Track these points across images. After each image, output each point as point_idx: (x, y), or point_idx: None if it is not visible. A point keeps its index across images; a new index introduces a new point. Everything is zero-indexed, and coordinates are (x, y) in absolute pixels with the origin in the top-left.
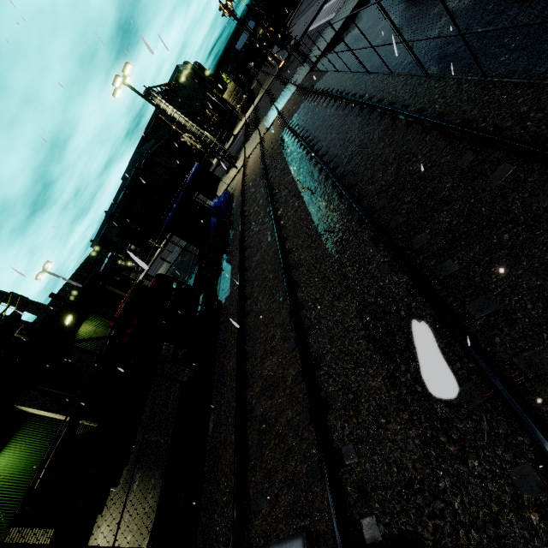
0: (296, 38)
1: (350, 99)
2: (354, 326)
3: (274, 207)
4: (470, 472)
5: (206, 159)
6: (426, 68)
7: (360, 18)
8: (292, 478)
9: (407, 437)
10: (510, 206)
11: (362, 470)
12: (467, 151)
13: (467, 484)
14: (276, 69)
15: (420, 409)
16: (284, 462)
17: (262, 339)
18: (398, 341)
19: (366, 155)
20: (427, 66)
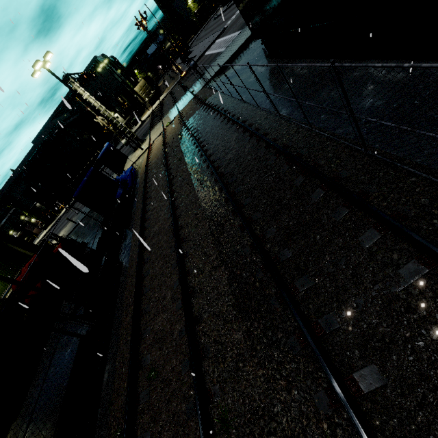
0: (195, 57)
1: (231, 118)
2: (225, 291)
3: (171, 189)
4: (292, 399)
5: (116, 136)
6: (280, 110)
7: (241, 58)
8: (173, 416)
9: (256, 376)
10: (321, 217)
11: (225, 405)
12: (299, 175)
13: (291, 407)
14: (179, 77)
15: (265, 355)
16: (168, 403)
17: (155, 299)
18: (254, 304)
19: (239, 162)
20: (280, 108)
